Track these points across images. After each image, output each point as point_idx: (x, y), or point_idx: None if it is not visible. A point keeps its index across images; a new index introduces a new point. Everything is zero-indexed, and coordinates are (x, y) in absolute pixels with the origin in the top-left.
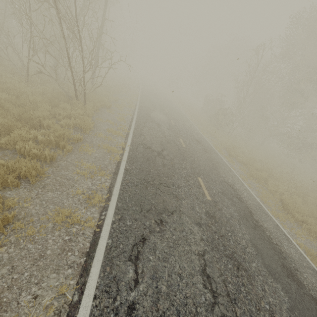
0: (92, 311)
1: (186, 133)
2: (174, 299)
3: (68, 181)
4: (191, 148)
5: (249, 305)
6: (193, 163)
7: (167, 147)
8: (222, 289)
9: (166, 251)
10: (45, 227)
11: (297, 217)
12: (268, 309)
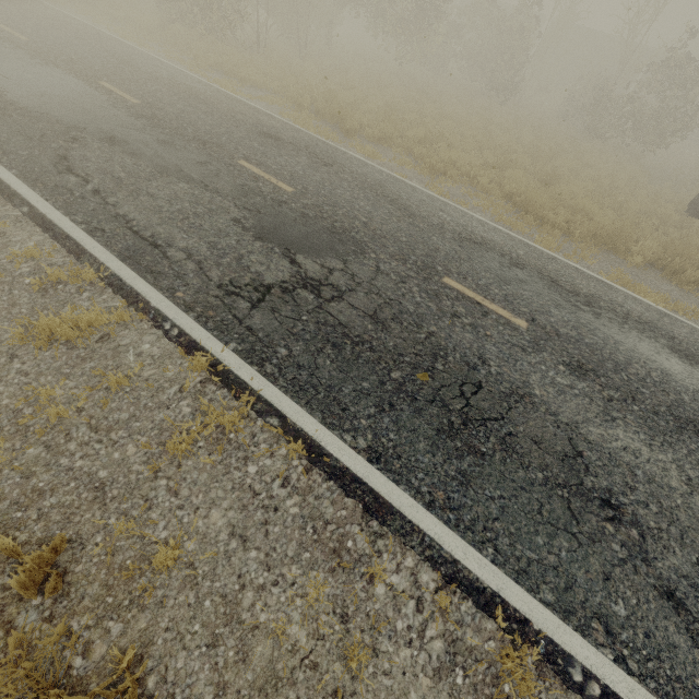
0: None
1: (216, 124)
2: None
3: None
4: (304, 180)
5: None
6: (379, 238)
7: (280, 234)
8: None
9: (696, 560)
10: None
11: (559, 221)
12: None
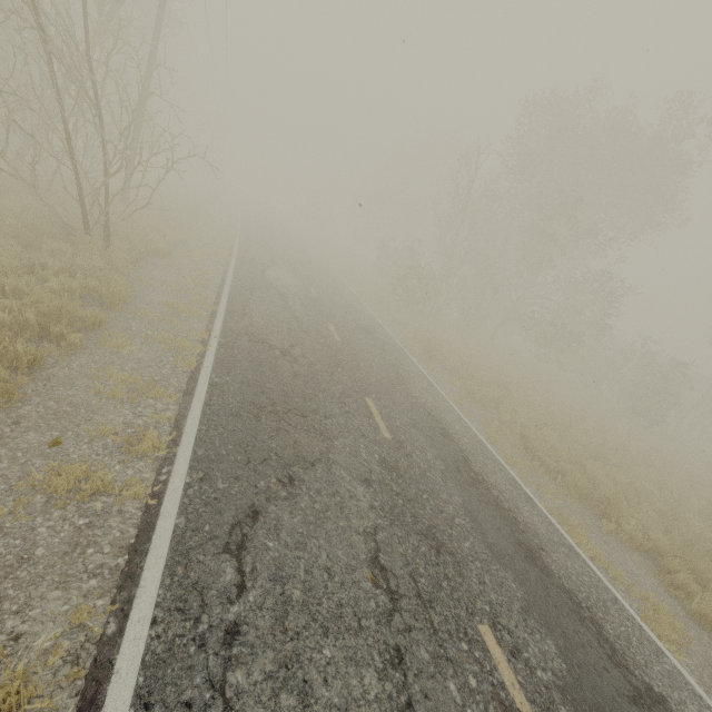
0: (151, 646)
1: (343, 315)
2: (317, 610)
3: (77, 410)
4: (354, 343)
5: (455, 609)
6: (356, 371)
7: (302, 340)
8: (408, 586)
9: (301, 532)
10: (28, 502)
11: (549, 463)
12: (488, 612)
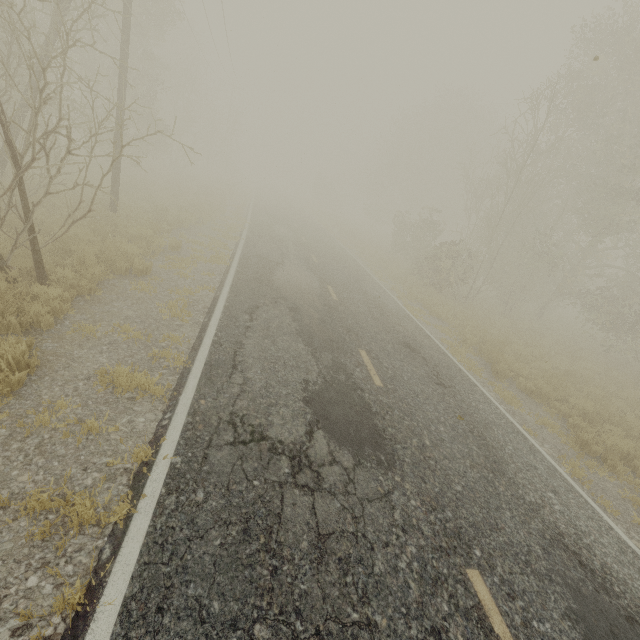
0: None
1: (374, 326)
2: None
3: None
4: (401, 384)
5: None
6: (425, 468)
7: (326, 407)
8: None
9: None
10: None
11: None
12: None
